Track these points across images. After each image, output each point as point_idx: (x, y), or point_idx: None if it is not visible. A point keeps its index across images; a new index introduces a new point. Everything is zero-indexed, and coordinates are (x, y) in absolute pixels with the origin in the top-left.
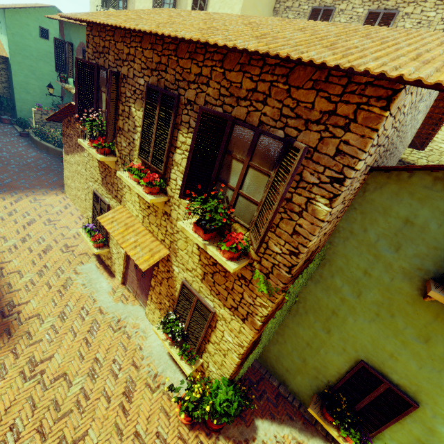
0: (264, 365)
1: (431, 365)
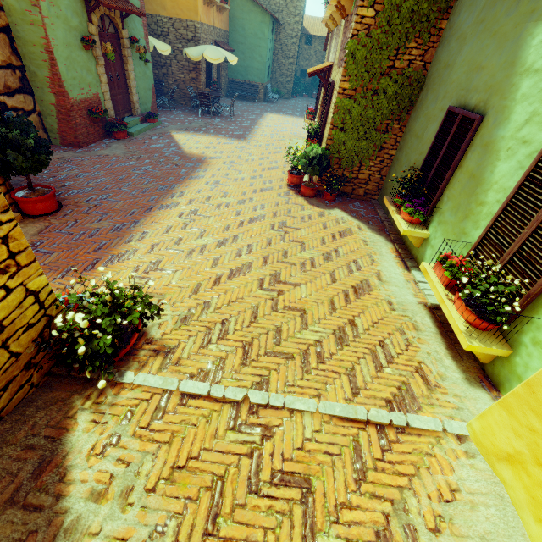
0: (381, 202)
1: (512, 38)
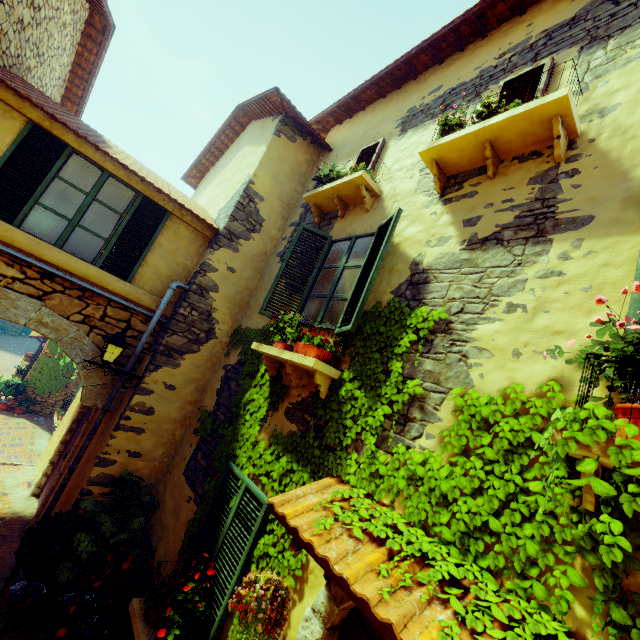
0: None
1: None
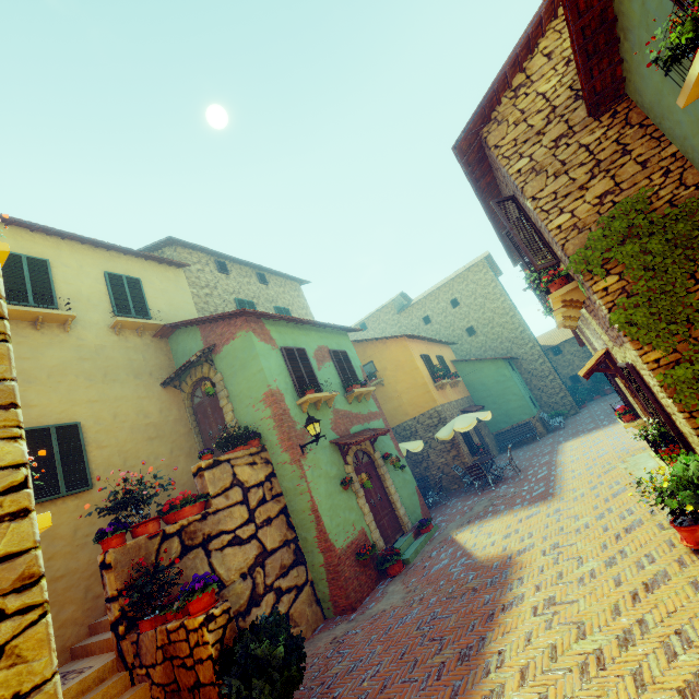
0: None
1: None
